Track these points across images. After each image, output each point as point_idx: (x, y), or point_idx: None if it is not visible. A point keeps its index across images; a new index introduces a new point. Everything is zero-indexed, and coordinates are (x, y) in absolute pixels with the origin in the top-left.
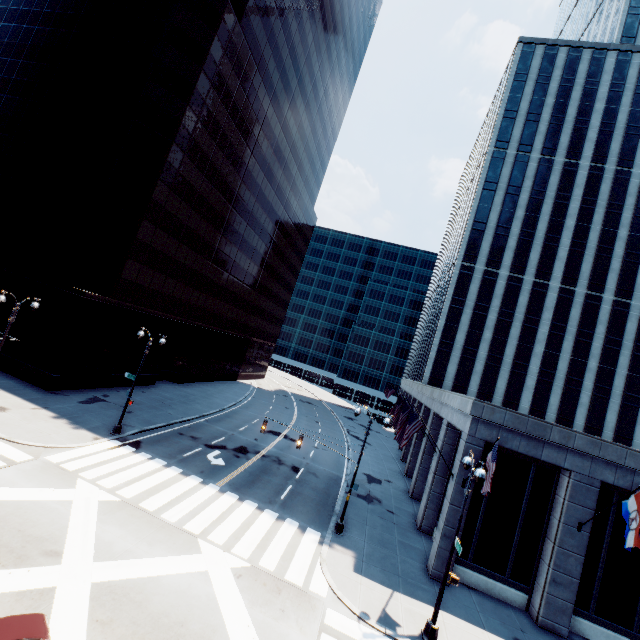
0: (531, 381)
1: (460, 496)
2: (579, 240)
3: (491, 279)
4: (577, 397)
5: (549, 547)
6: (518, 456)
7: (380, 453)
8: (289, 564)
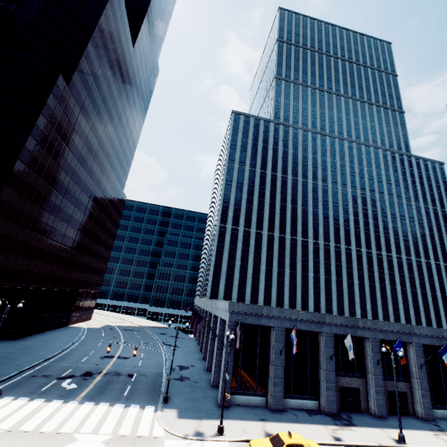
0: (262, 285)
1: (229, 355)
2: (272, 209)
3: (235, 232)
4: (283, 290)
5: (271, 368)
6: (253, 326)
7: (186, 351)
8: (138, 427)
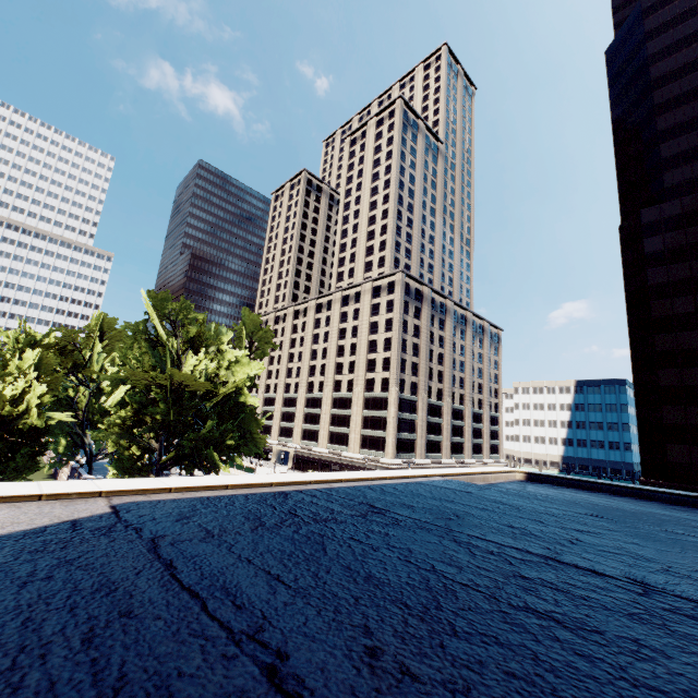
0: None
1: None
2: None
3: None
4: None
5: None
6: None
7: None
8: None
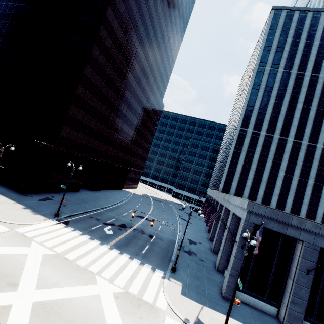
0: (277, 191)
1: (240, 254)
2: (304, 115)
3: (256, 136)
4: (302, 199)
5: (290, 283)
6: (273, 232)
7: (196, 228)
8: (145, 290)
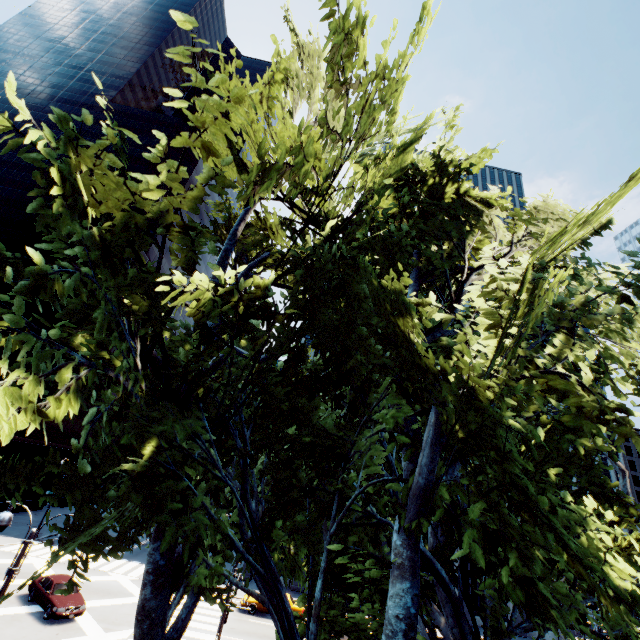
0: None
1: None
2: None
3: None
4: None
5: None
6: None
7: None
8: None
